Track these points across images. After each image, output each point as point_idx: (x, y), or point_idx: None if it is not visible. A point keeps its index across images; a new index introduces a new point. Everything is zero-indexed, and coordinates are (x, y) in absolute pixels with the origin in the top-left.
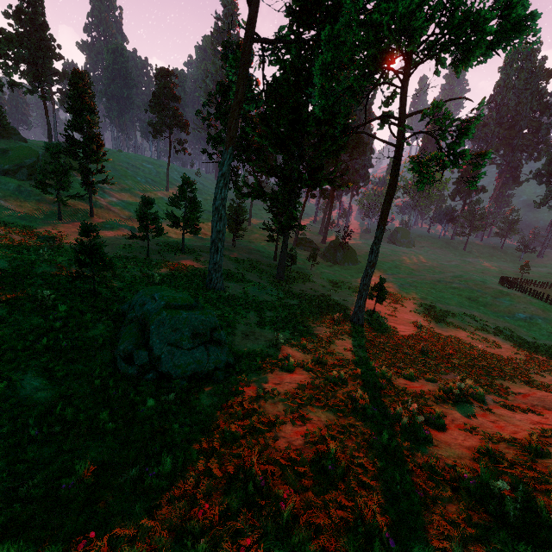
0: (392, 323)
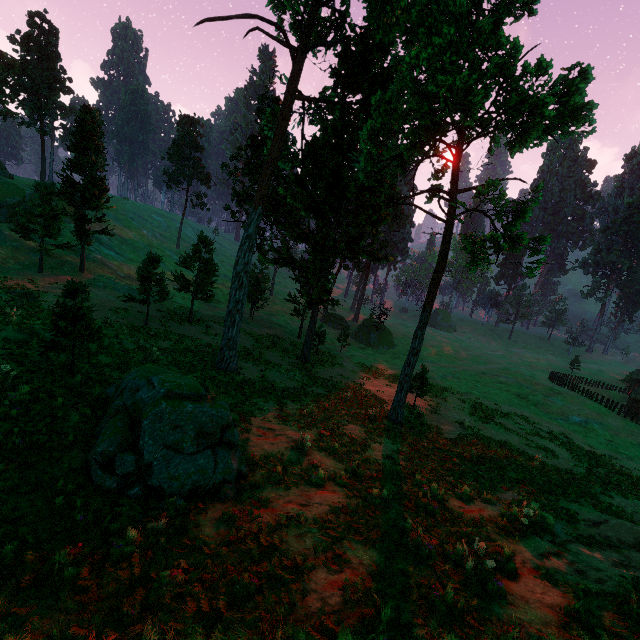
0: (435, 421)
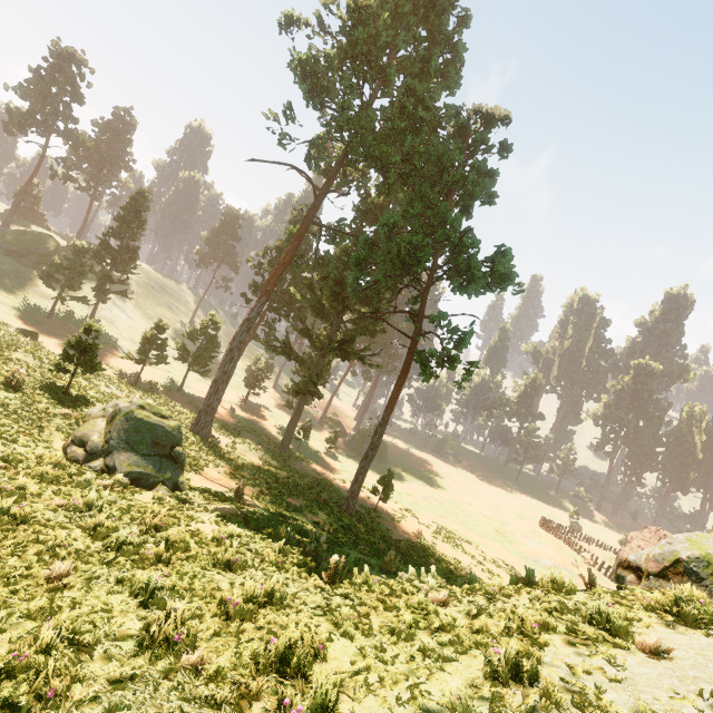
0: (391, 526)
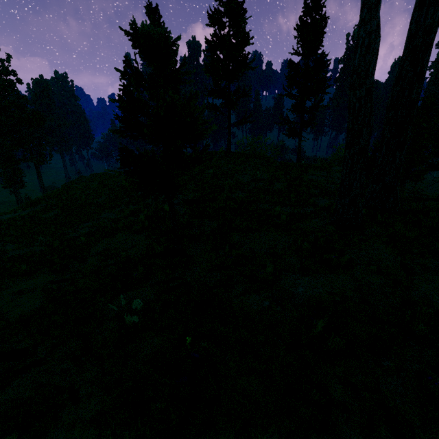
0: None
